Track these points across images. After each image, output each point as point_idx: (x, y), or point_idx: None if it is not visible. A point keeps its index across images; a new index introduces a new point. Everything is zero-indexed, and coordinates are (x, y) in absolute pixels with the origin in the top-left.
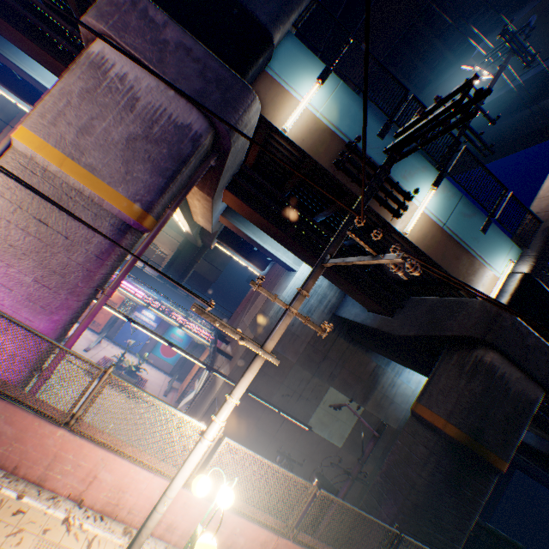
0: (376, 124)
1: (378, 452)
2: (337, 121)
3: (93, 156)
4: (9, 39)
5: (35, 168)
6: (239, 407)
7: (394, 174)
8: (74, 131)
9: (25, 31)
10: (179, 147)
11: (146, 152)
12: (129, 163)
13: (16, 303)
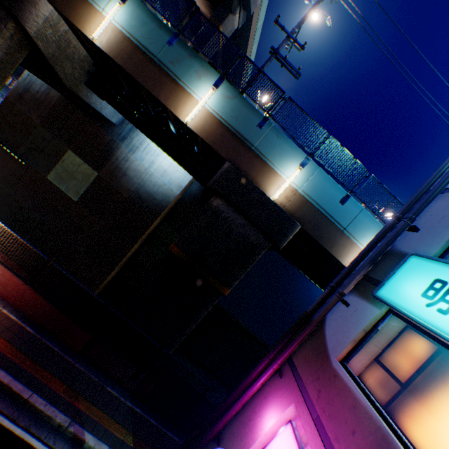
0: None
1: (111, 214)
2: None
3: None
4: None
5: None
6: None
7: None
8: None
9: None
10: None
11: None
12: None
13: None
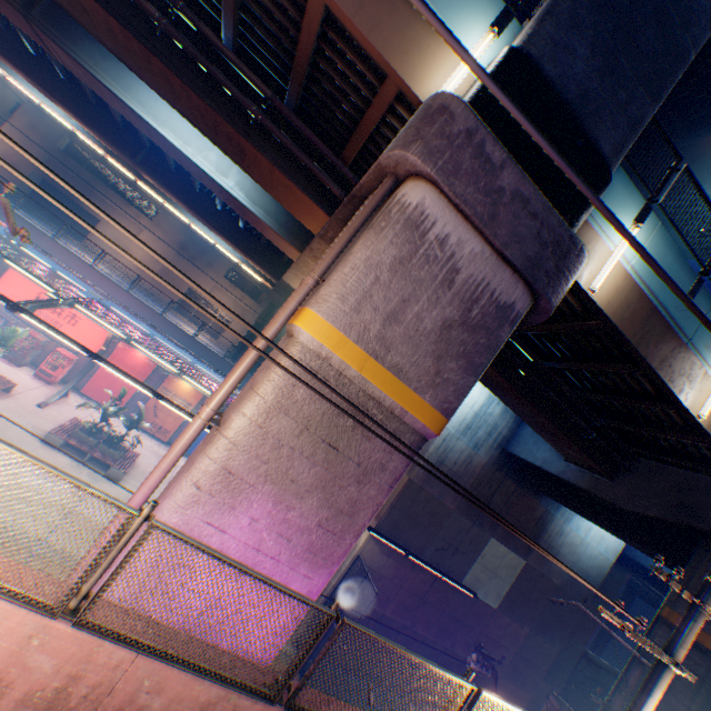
0: (687, 279)
1: (536, 611)
2: (647, 276)
3: (398, 352)
4: (151, 82)
5: (327, 371)
6: (385, 564)
7: (697, 343)
8: (379, 319)
9: (201, 90)
10: (496, 334)
11: (459, 343)
12: (439, 359)
13: (293, 555)
